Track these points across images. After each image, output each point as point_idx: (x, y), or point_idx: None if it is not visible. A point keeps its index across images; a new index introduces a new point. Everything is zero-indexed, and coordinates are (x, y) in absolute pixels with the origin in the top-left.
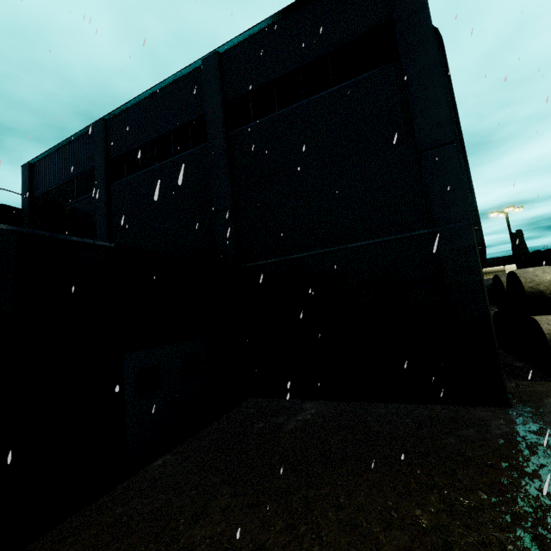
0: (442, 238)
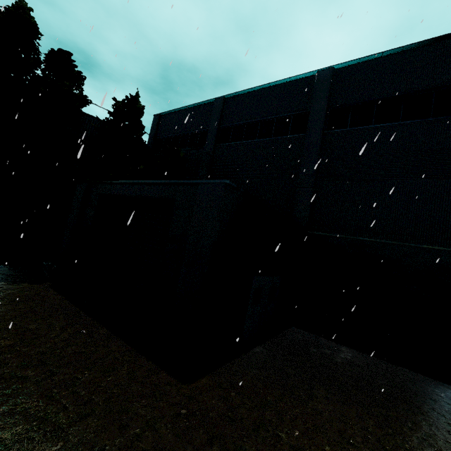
0: None
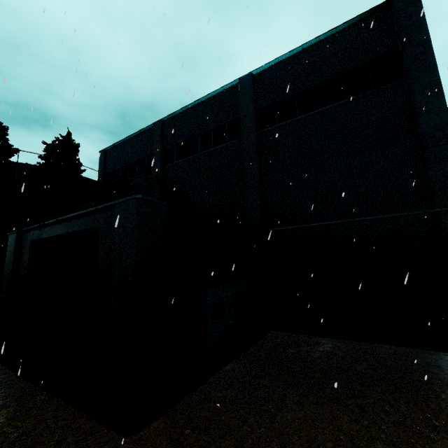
0: (443, 217)
